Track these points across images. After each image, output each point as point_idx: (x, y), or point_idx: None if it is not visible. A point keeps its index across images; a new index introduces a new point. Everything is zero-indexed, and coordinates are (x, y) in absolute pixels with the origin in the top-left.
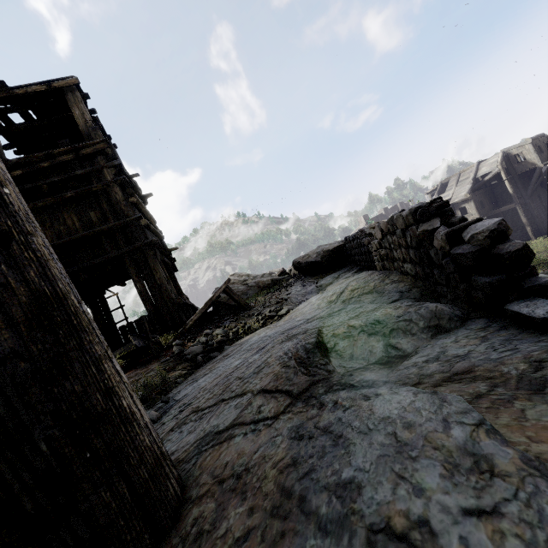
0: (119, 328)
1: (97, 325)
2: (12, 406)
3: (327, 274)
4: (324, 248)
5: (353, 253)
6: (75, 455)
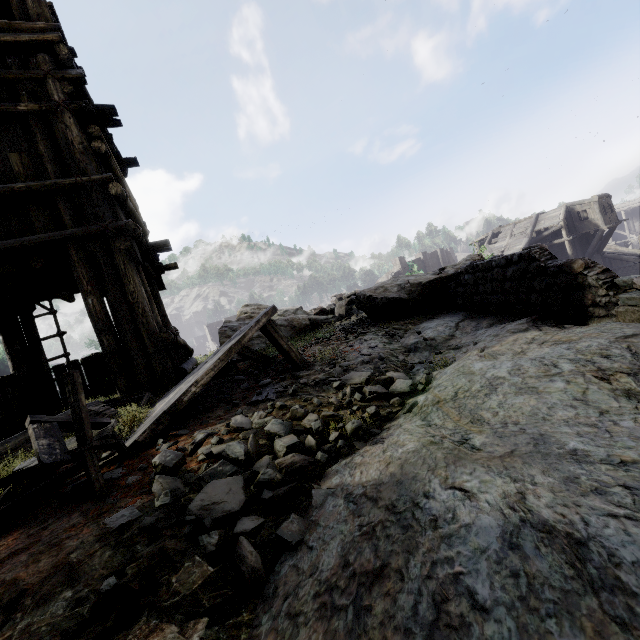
0: (52, 368)
1: (10, 361)
2: None
3: (418, 320)
4: (410, 280)
5: (482, 291)
6: None
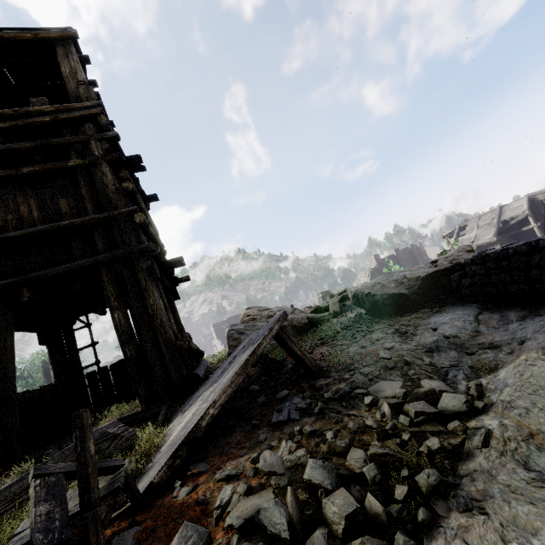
0: (86, 375)
1: (52, 370)
2: None
3: (424, 314)
4: (406, 275)
5: (497, 280)
6: None
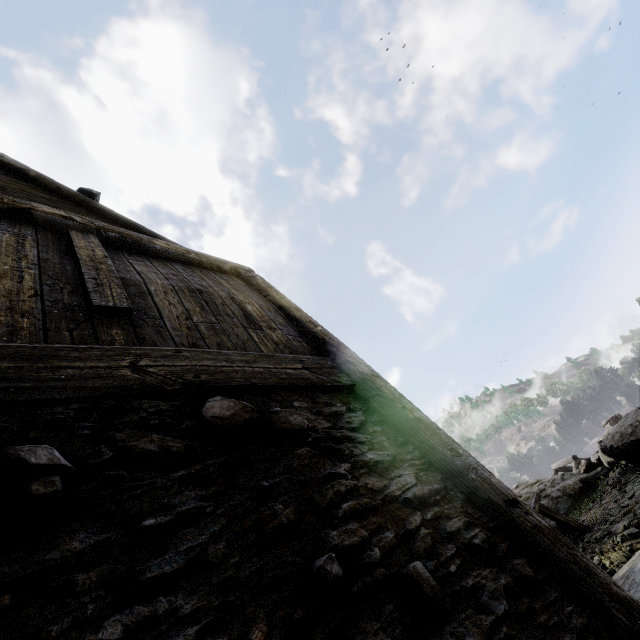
0: None
1: None
2: (587, 587)
3: None
4: (636, 417)
5: None
6: (633, 619)
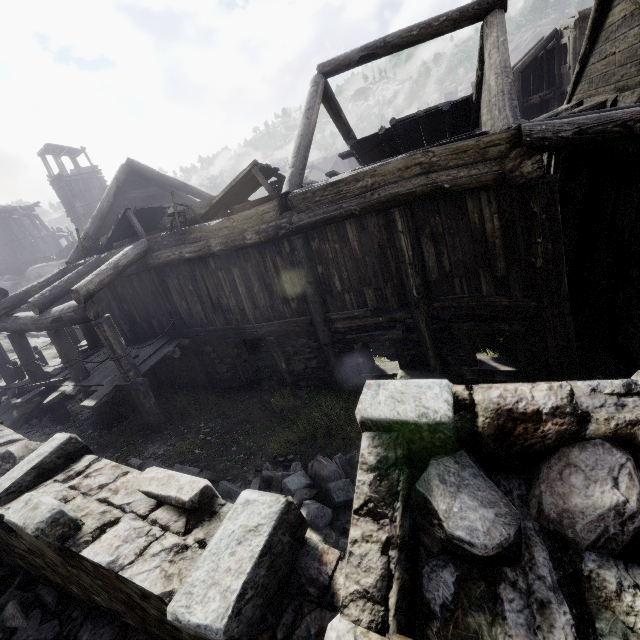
0: None
1: None
2: None
3: None
4: None
5: None
6: None
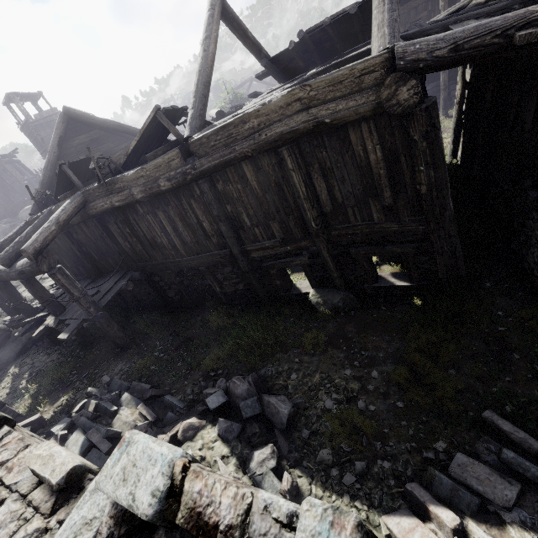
0: None
1: None
2: None
3: None
4: None
5: None
6: None
